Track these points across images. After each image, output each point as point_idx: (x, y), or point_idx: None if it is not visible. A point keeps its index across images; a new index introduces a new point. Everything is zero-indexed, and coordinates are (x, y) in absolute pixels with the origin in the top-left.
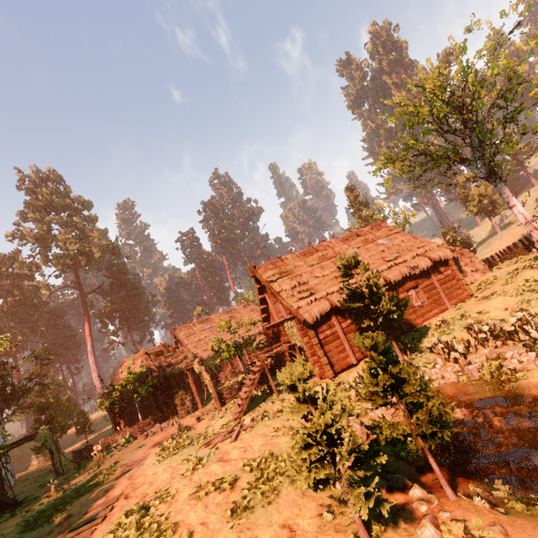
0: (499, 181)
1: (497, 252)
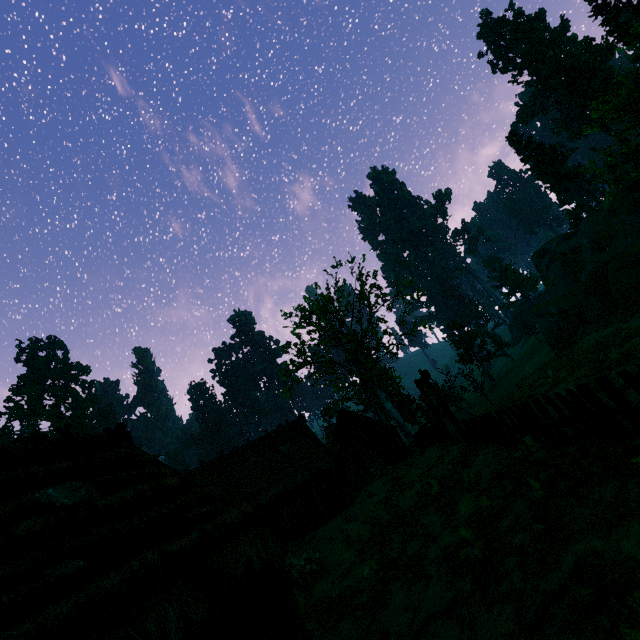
0: (376, 387)
1: (474, 413)
